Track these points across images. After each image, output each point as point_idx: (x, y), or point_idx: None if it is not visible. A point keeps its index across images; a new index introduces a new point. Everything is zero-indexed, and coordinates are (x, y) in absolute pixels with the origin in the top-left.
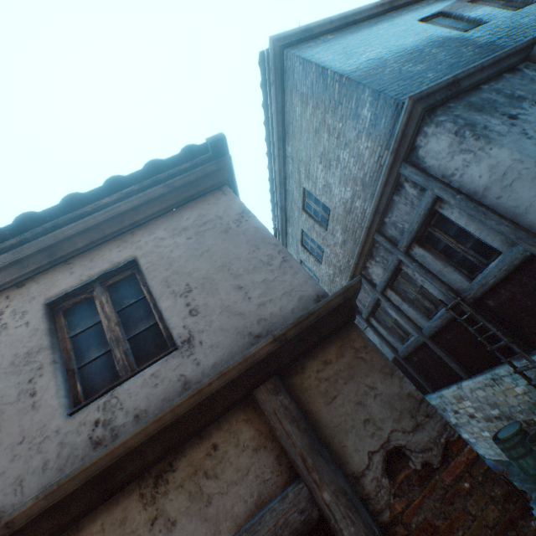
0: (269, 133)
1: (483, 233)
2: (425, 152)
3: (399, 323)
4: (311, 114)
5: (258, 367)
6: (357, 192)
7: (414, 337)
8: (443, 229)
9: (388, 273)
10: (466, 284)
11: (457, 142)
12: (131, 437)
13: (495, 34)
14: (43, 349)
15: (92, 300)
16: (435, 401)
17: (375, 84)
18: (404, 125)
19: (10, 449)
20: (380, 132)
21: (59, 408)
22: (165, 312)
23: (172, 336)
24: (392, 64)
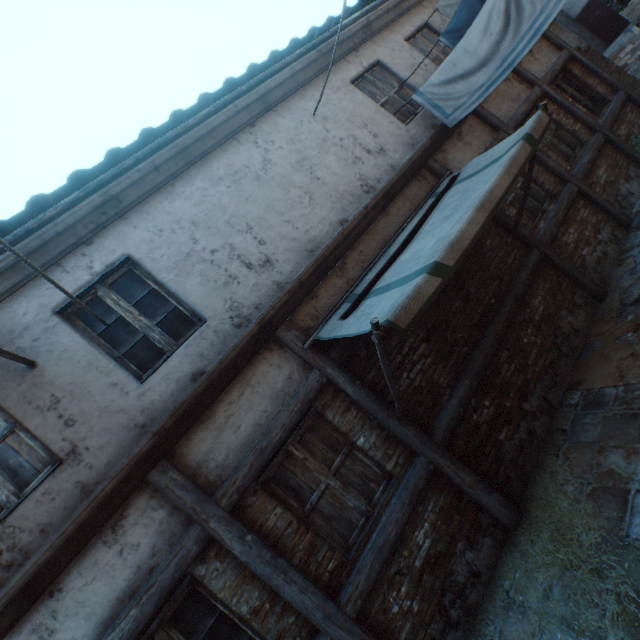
0: None
1: None
2: None
3: None
4: None
5: None
6: None
7: None
8: None
9: None
10: None
11: None
12: None
13: None
14: None
15: None
16: None
17: None
18: None
19: None
20: None
21: None
22: None
23: None
24: None
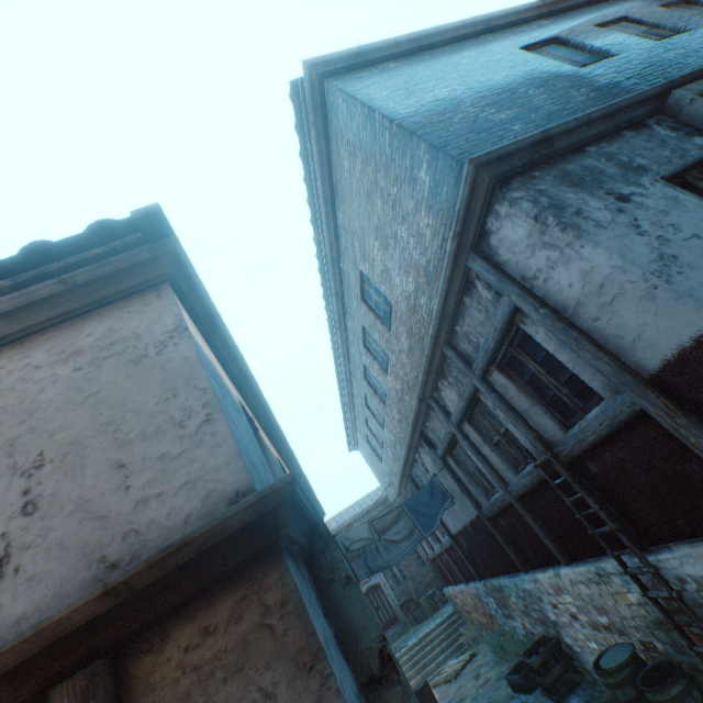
0: (312, 193)
1: (578, 367)
2: (499, 241)
3: (481, 470)
4: (361, 171)
5: (74, 639)
6: (420, 284)
7: (499, 494)
8: (529, 352)
9: (463, 401)
10: (560, 434)
11: (538, 231)
12: None
13: (623, 72)
14: None
15: None
16: (529, 585)
17: (435, 136)
18: (466, 199)
19: None
20: (442, 206)
21: None
22: None
23: None
24: (467, 108)
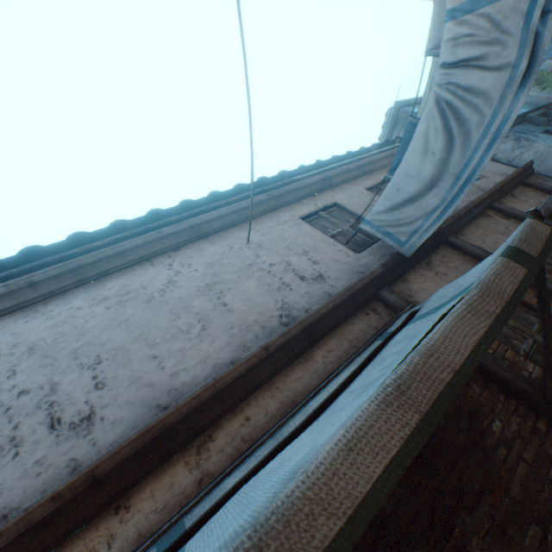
0: None
1: None
2: (497, 152)
3: None
4: None
5: (518, 176)
6: None
7: None
8: None
9: None
10: None
11: (516, 144)
12: (503, 181)
13: None
14: None
15: None
16: None
17: None
18: None
19: None
20: None
21: None
22: None
23: None
24: None
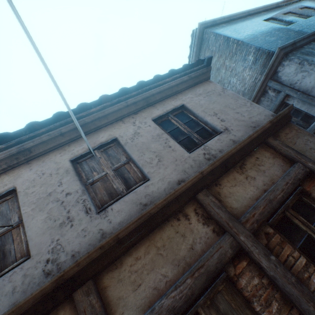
0: None
1: (309, 109)
2: (282, 74)
3: None
4: (216, 60)
5: (264, 133)
6: None
7: None
8: None
9: None
10: None
11: (299, 68)
12: (232, 149)
13: (300, 27)
14: (163, 134)
15: (168, 121)
16: None
17: (256, 44)
18: (273, 61)
19: (172, 163)
20: (257, 66)
21: (184, 150)
22: (209, 121)
23: (216, 129)
24: (260, 37)
